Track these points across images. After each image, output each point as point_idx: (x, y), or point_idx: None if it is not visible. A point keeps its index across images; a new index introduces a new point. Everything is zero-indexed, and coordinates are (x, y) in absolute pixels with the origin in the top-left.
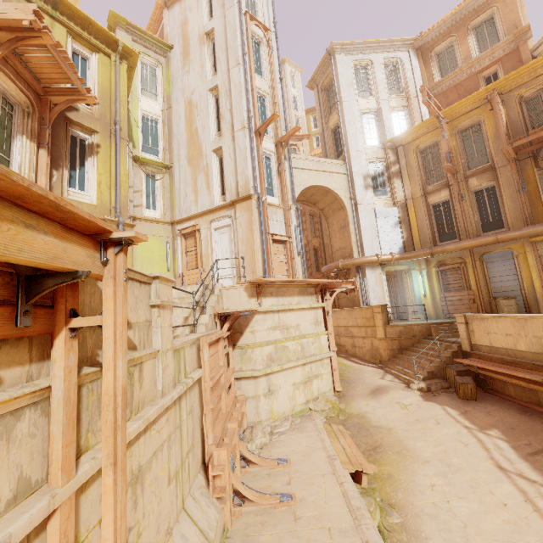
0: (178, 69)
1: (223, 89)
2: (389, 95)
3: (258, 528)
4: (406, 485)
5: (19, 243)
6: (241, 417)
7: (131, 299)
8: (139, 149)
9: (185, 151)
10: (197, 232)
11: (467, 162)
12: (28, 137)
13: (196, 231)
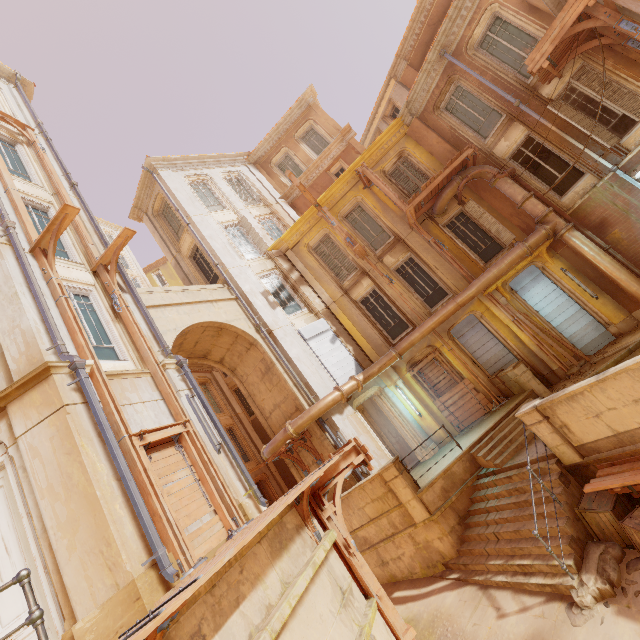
0: None
1: None
2: (247, 205)
3: None
4: None
5: None
6: None
7: None
8: None
9: None
10: None
11: (369, 244)
12: None
13: None
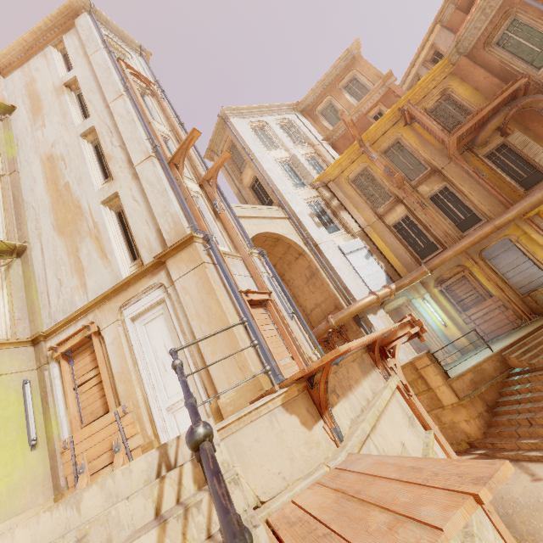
0: (25, 127)
1: (103, 127)
2: (295, 146)
3: None
4: None
5: None
6: None
7: None
8: None
9: (49, 218)
10: (94, 338)
11: (405, 175)
12: None
13: (91, 336)
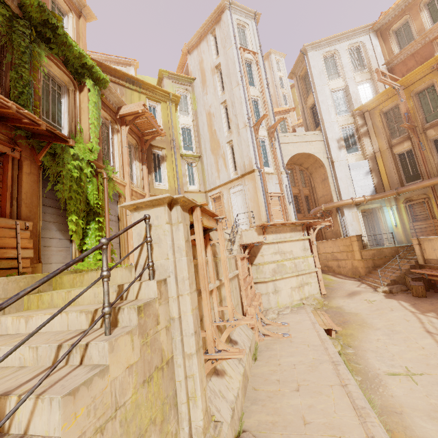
0: (200, 92)
1: (230, 102)
2: (355, 73)
3: (272, 344)
4: (361, 339)
5: (209, 223)
6: (259, 303)
7: (214, 236)
8: (182, 149)
9: (209, 145)
10: (221, 197)
11: (424, 117)
12: (138, 161)
13: (220, 196)
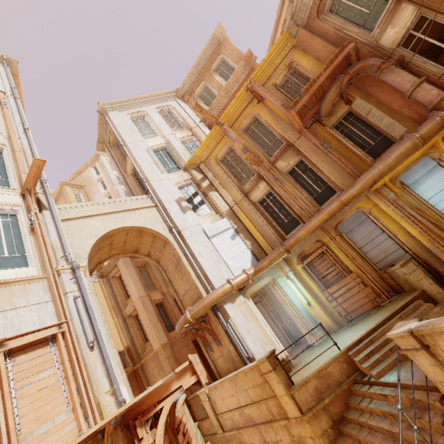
0: None
1: None
2: (173, 131)
3: None
4: None
5: None
6: None
7: None
8: None
9: None
10: None
11: (265, 152)
12: None
13: None
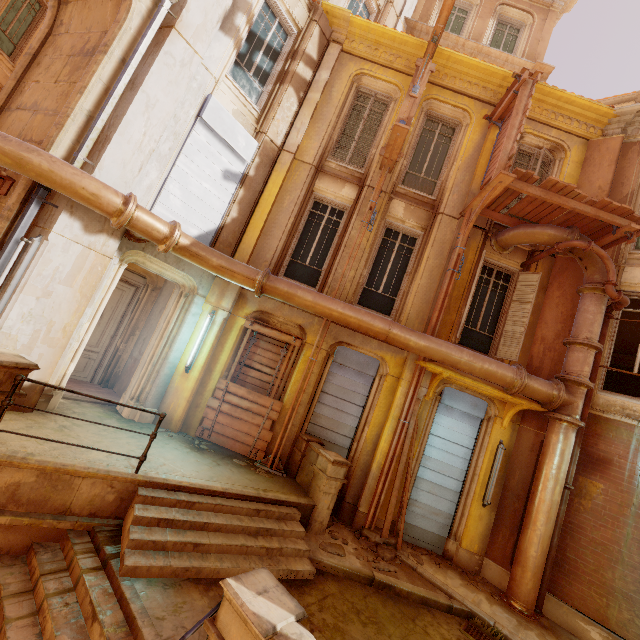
0: None
1: None
2: None
3: None
4: None
5: None
6: None
7: None
8: None
9: None
10: None
11: (407, 170)
12: None
13: None
